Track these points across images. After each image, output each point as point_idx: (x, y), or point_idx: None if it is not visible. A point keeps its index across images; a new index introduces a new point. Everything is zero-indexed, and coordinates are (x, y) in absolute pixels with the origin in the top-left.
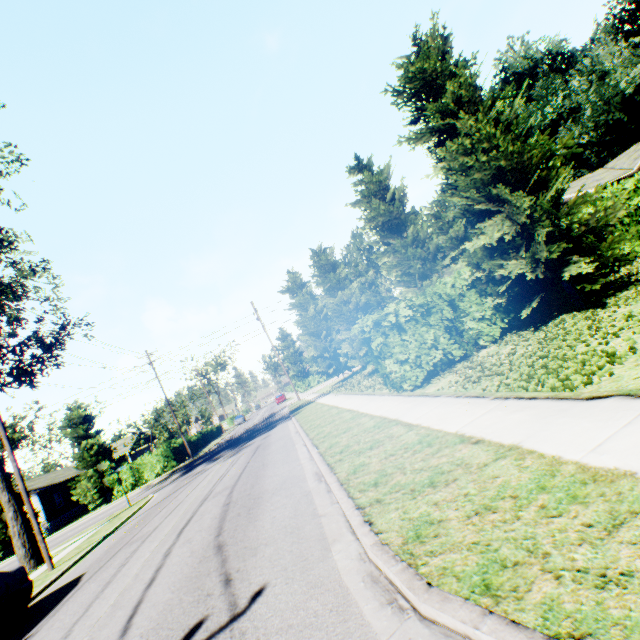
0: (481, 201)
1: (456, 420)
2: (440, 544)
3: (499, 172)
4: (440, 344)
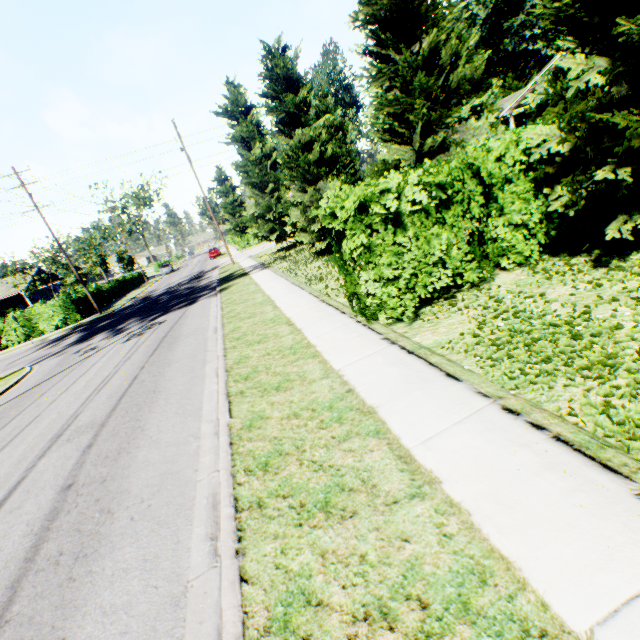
0: None
1: (557, 548)
2: None
3: None
4: (452, 259)
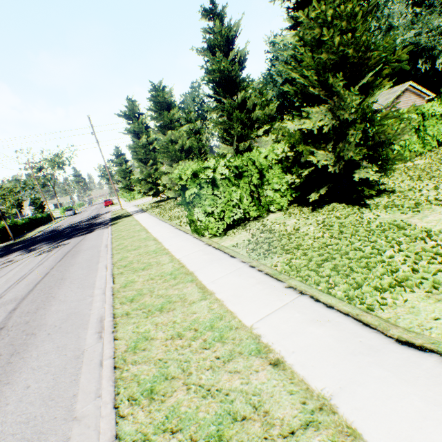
0: (315, 86)
1: (251, 305)
2: None
3: (341, 62)
4: (243, 204)
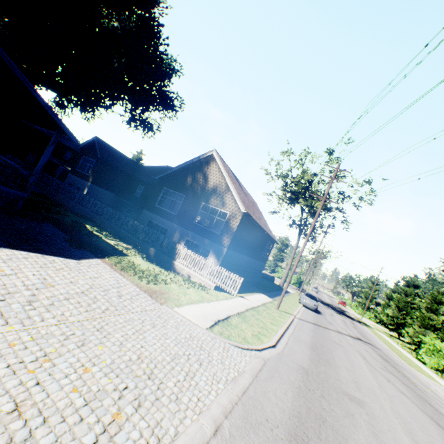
0: None
1: (427, 370)
2: (412, 366)
3: None
4: None
